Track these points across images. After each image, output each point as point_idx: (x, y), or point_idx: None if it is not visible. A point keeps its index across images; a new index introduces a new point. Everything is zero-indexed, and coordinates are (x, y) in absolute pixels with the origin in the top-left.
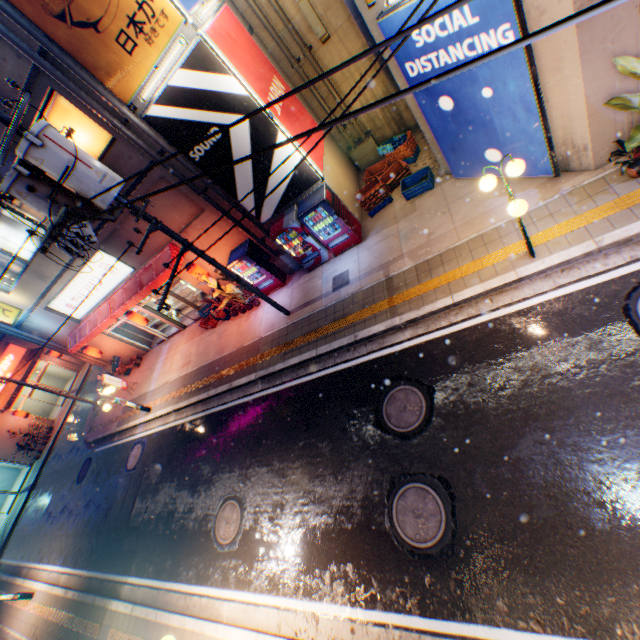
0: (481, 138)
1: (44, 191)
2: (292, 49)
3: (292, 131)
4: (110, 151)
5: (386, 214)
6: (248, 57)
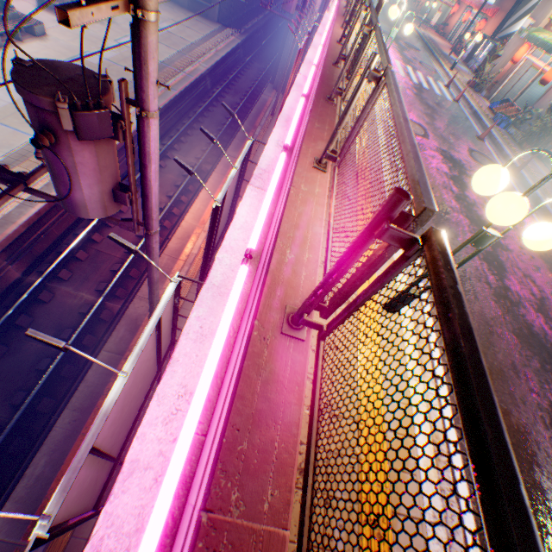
0: None
1: None
2: None
3: None
4: None
5: None
6: None
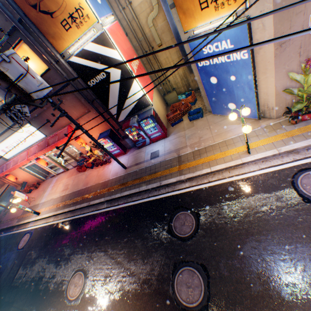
0: (227, 97)
1: (4, 86)
2: (144, 46)
3: (140, 81)
4: (46, 74)
5: (179, 126)
6: (124, 45)
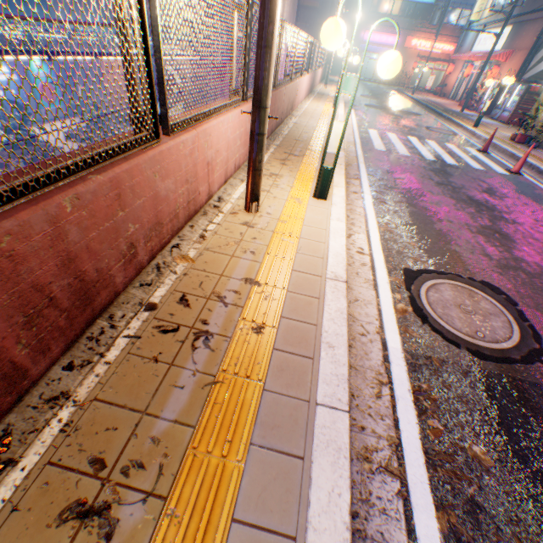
0: None
1: None
2: None
3: None
4: None
5: None
6: None
